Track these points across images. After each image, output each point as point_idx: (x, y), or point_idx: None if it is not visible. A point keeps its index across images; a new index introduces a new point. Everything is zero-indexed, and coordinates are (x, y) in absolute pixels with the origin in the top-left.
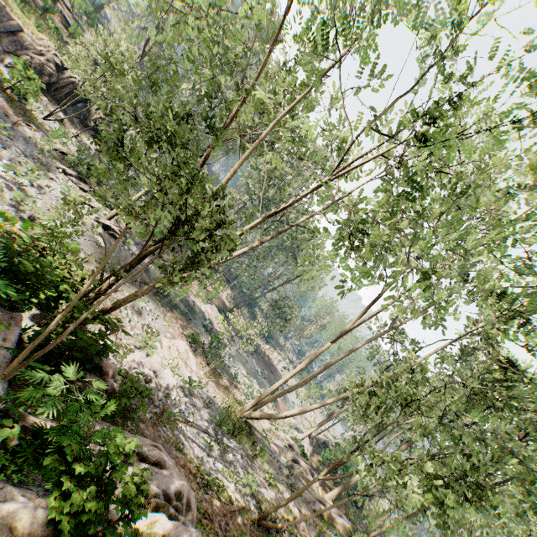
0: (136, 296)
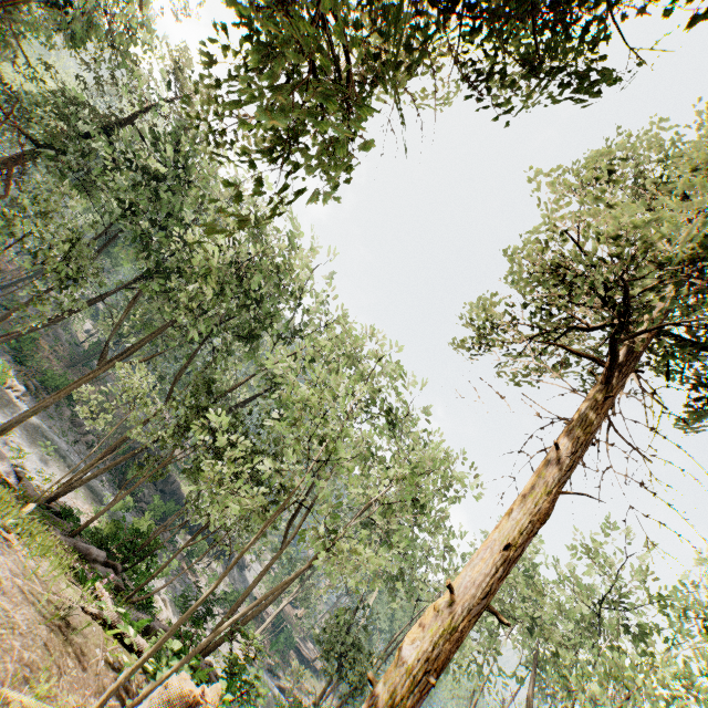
0: None
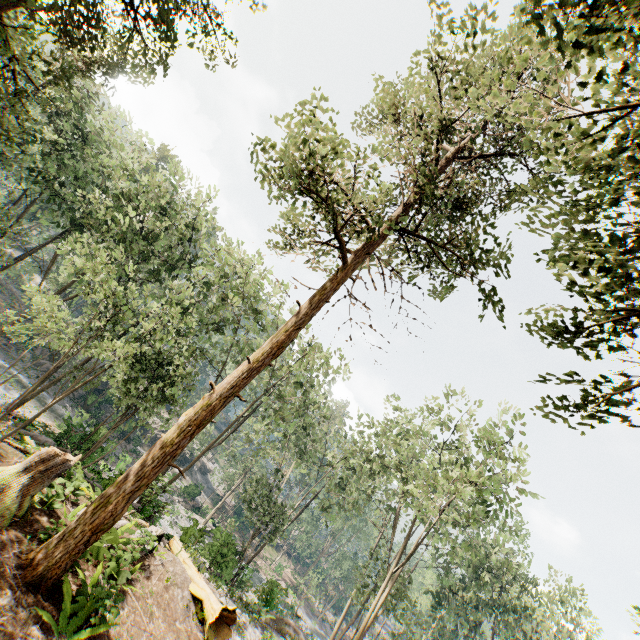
0: (253, 557)
